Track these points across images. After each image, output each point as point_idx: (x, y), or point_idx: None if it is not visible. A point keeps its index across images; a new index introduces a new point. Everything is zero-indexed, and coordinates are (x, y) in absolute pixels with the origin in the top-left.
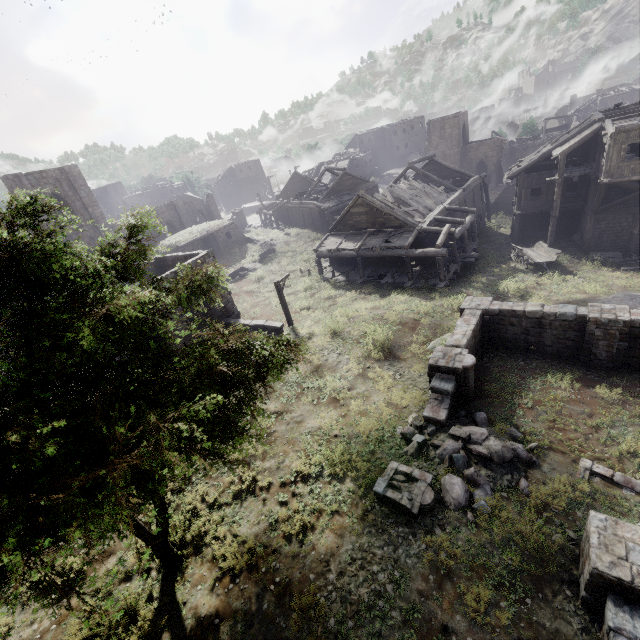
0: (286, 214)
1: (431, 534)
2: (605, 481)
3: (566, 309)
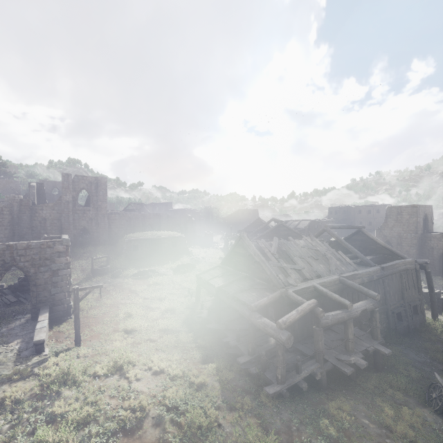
0: None
1: None
2: None
3: None
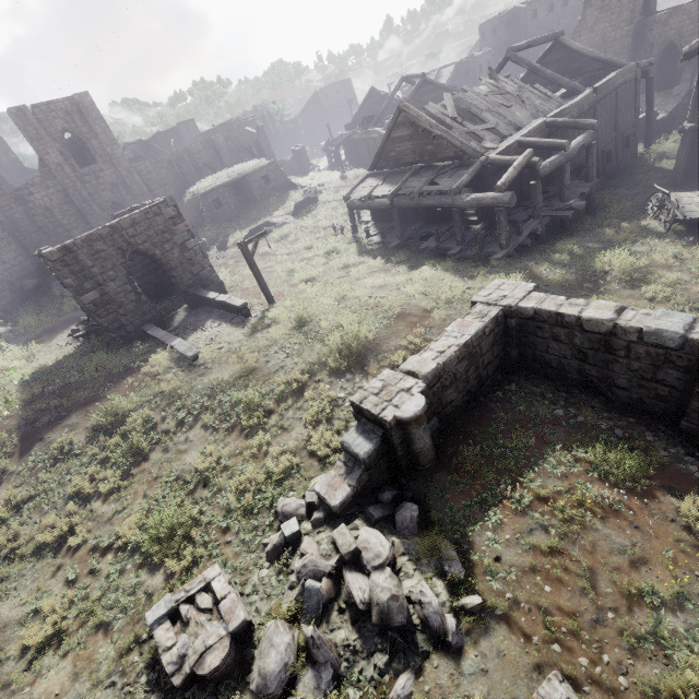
0: (354, 150)
1: None
2: None
3: (665, 322)
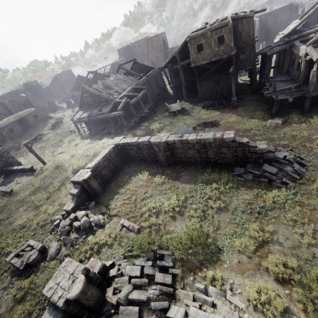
0: (76, 99)
1: (27, 278)
2: (127, 229)
3: (145, 139)
